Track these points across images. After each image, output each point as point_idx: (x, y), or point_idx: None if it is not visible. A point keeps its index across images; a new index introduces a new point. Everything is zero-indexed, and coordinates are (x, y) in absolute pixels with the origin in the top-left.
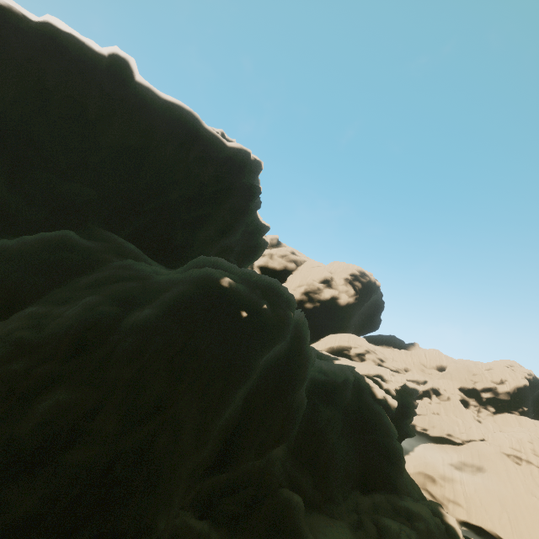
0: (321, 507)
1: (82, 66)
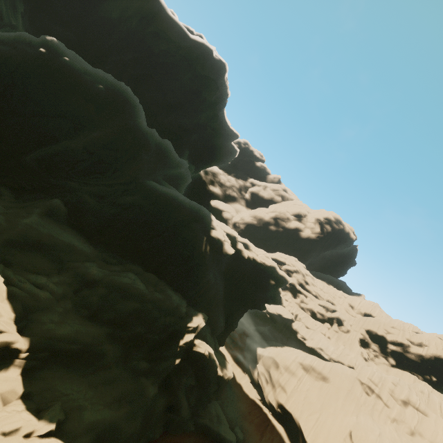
0: (93, 241)
1: None
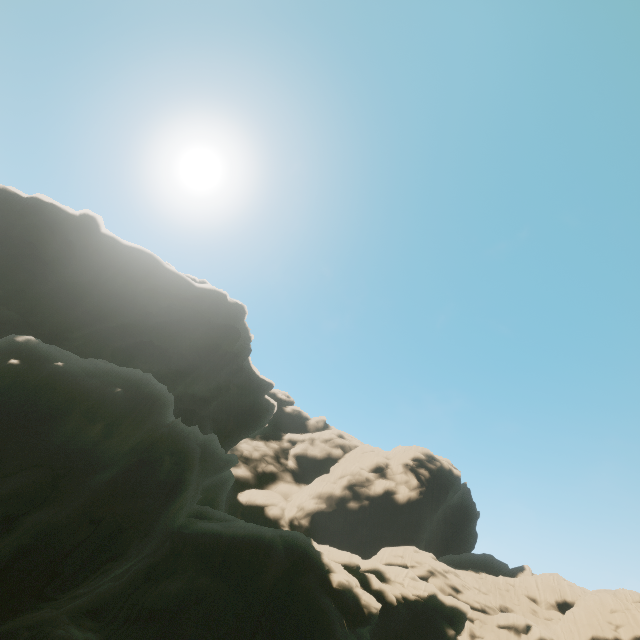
0: None
1: (52, 223)
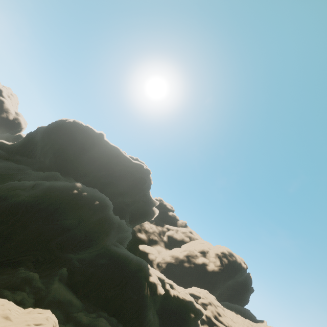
0: (79, 295)
1: (90, 135)
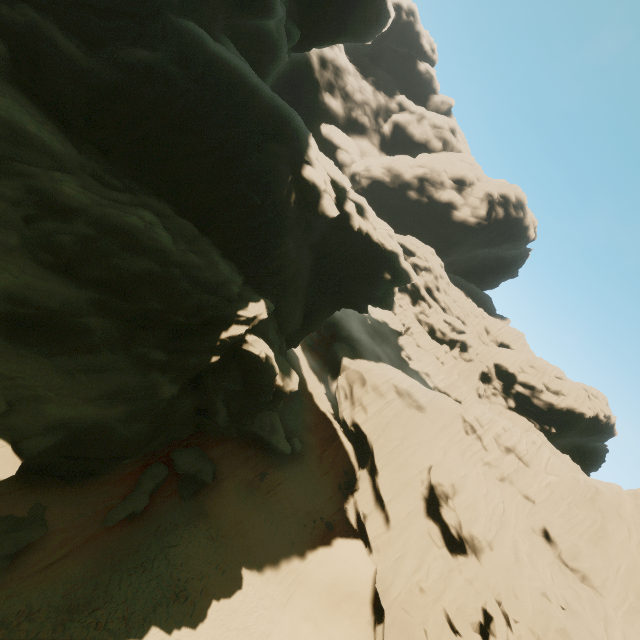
0: (75, 135)
1: None
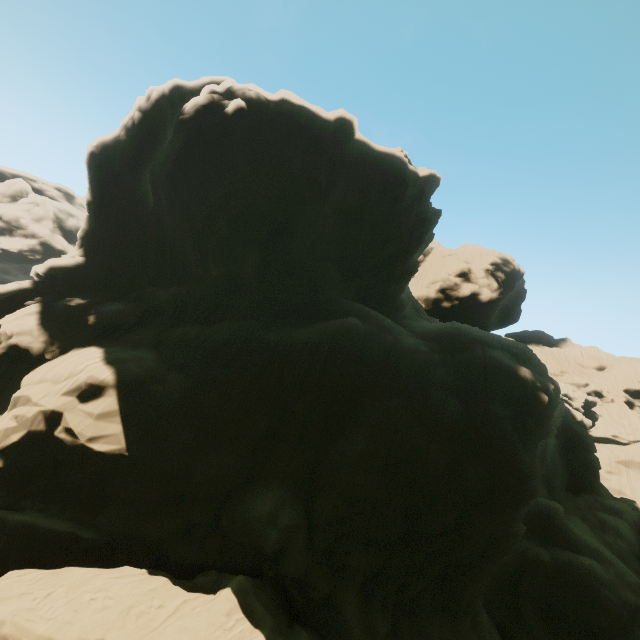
0: None
1: (314, 140)
